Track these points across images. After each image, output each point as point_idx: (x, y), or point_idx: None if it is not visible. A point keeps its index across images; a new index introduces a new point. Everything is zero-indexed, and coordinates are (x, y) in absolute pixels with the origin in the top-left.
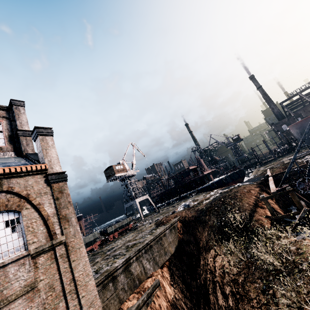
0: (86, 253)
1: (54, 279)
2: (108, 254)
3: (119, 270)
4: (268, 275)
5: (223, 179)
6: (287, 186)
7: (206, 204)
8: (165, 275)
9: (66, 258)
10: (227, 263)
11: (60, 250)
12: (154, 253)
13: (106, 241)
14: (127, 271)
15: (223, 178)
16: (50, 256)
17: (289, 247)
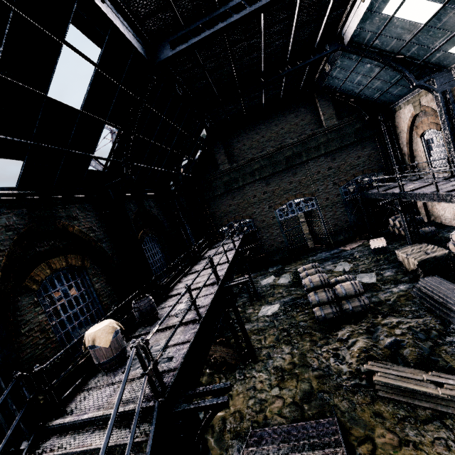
0: None
1: None
2: None
3: None
4: None
5: None
6: None
7: None
8: None
9: None
10: None
11: None
12: None
13: None
14: None
15: None
16: None
17: None
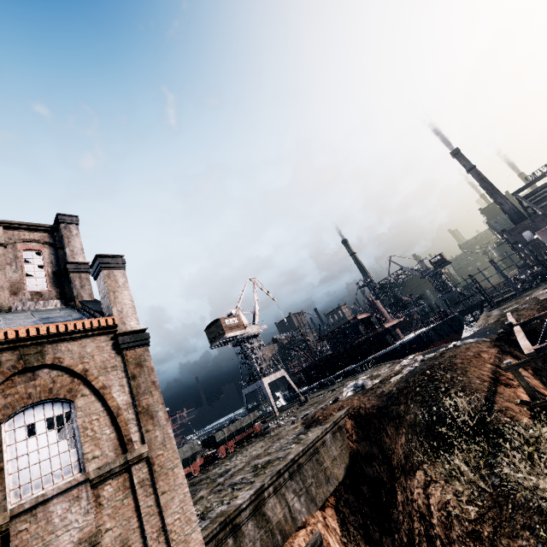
0: (185, 478)
1: (129, 529)
2: (220, 481)
3: (244, 512)
4: (543, 521)
5: (422, 336)
6: None
7: (397, 382)
8: (330, 523)
9: (150, 487)
10: (455, 498)
11: (139, 471)
12: (306, 479)
13: (214, 458)
14: (259, 514)
15: (422, 333)
16: (122, 483)
17: None
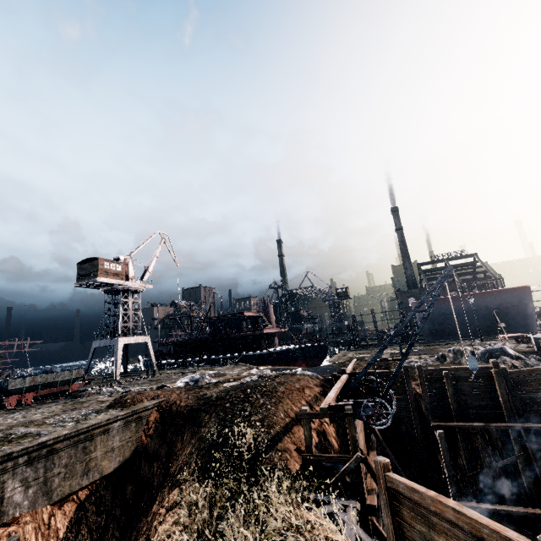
0: None
1: None
2: None
3: None
4: None
5: (290, 352)
6: (348, 404)
7: (224, 389)
8: (56, 523)
9: None
10: (174, 535)
11: None
12: (53, 468)
13: None
14: None
15: (291, 349)
16: None
17: (287, 536)
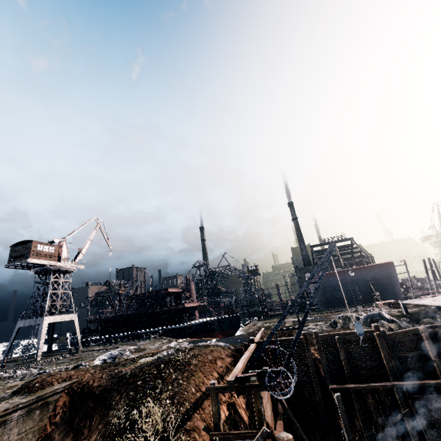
0: None
1: None
2: None
3: None
4: None
5: (208, 324)
6: (254, 375)
7: (139, 365)
8: None
9: None
10: None
11: None
12: None
13: None
14: None
15: (209, 321)
16: None
17: None
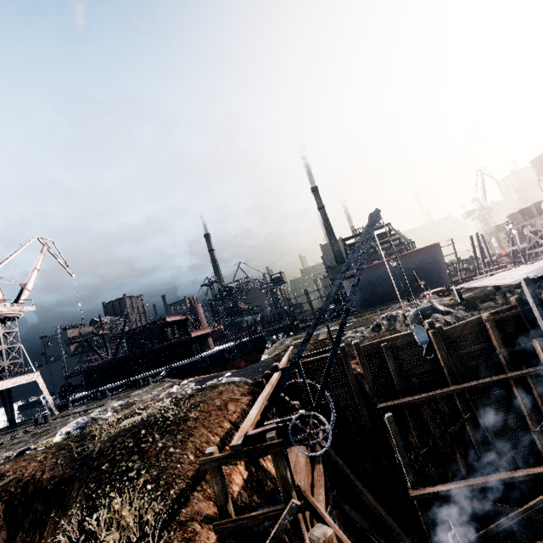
0: None
1: None
2: None
3: None
4: None
5: (225, 352)
6: (271, 429)
7: (115, 434)
8: None
9: None
10: None
11: None
12: None
13: None
14: None
15: (226, 348)
16: None
17: None
